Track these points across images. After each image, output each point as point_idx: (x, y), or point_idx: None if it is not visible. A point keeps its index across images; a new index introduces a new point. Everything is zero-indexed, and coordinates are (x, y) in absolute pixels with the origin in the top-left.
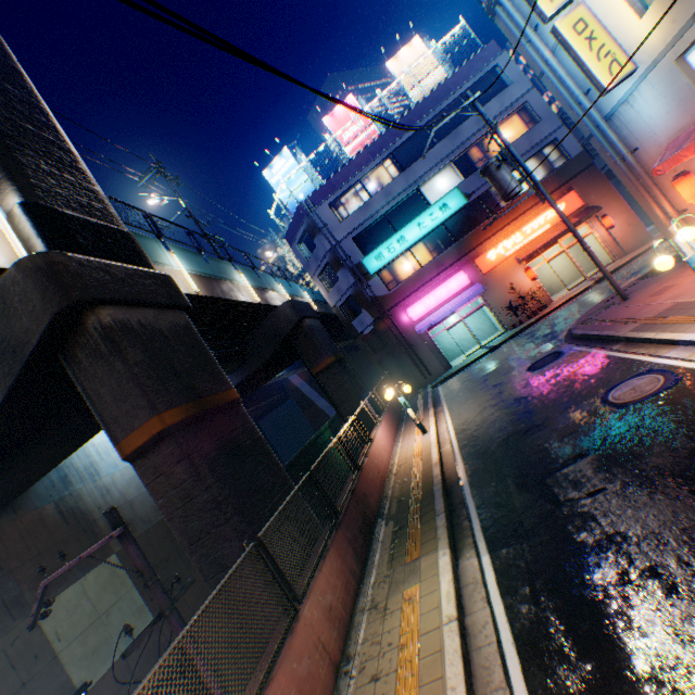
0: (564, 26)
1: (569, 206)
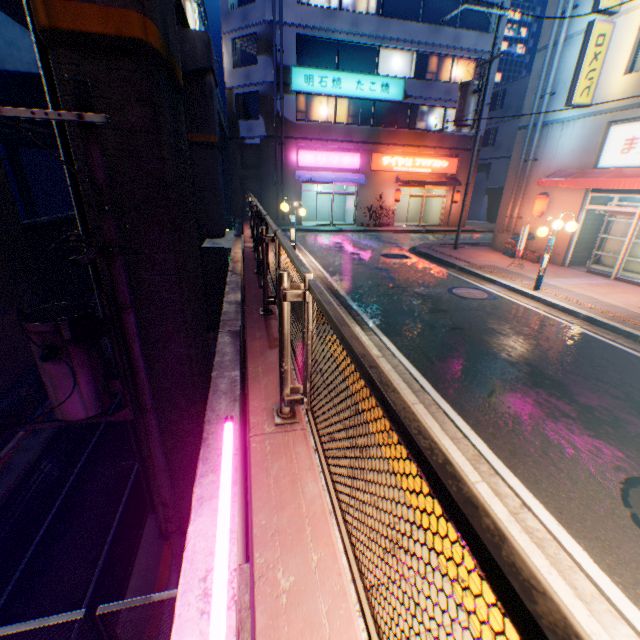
0: (597, 29)
1: (449, 169)
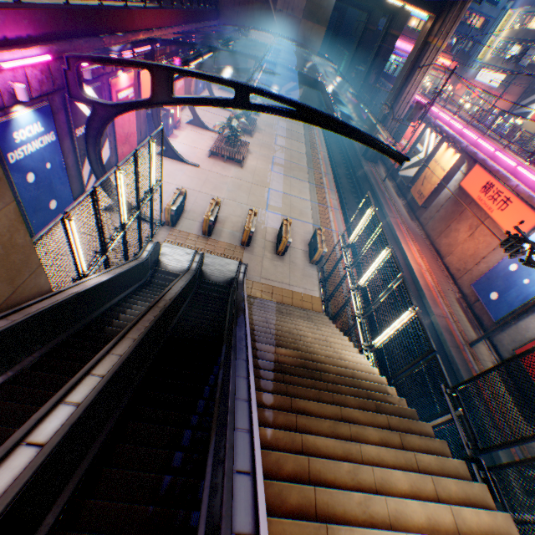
0: (490, 40)
1: (450, 67)
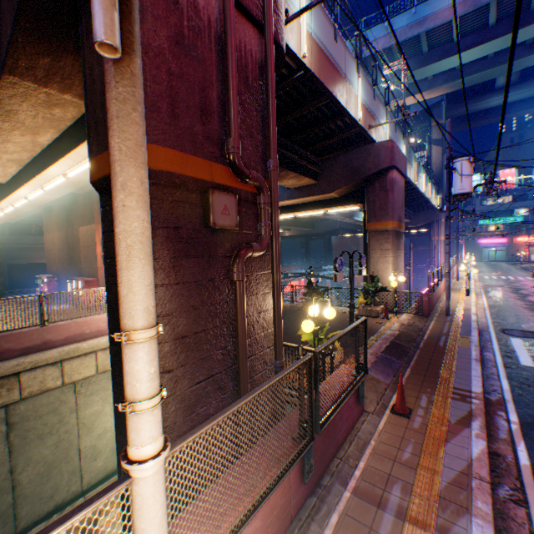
0: None
1: None
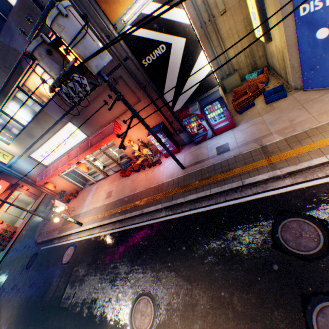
0: None
1: (5, 185)
